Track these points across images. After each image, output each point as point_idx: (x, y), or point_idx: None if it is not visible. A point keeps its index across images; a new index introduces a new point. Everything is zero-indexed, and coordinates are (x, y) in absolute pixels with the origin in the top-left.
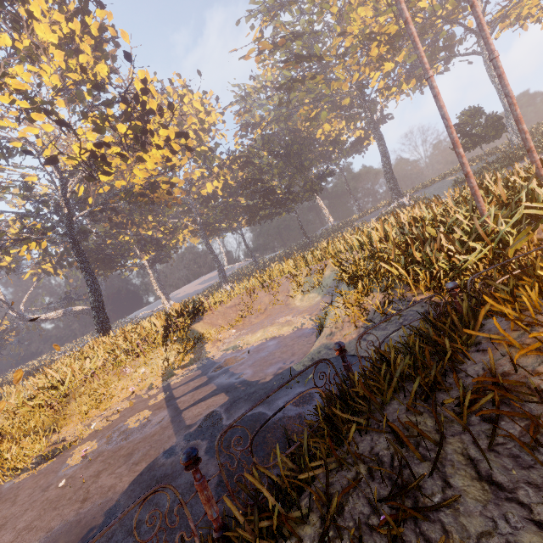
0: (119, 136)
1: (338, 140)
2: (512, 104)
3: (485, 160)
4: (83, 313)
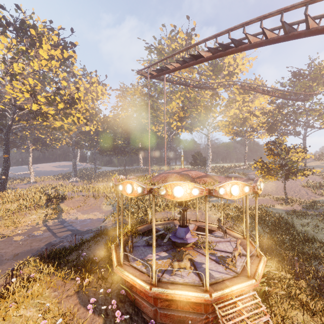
0: (57, 109)
1: (156, 134)
2: None
3: None
4: None
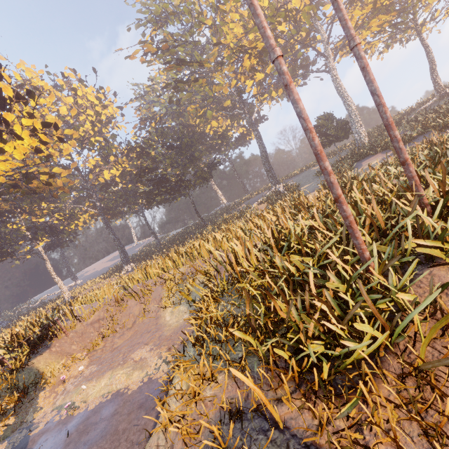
0: None
1: (224, 135)
2: (380, 105)
3: (339, 155)
4: None
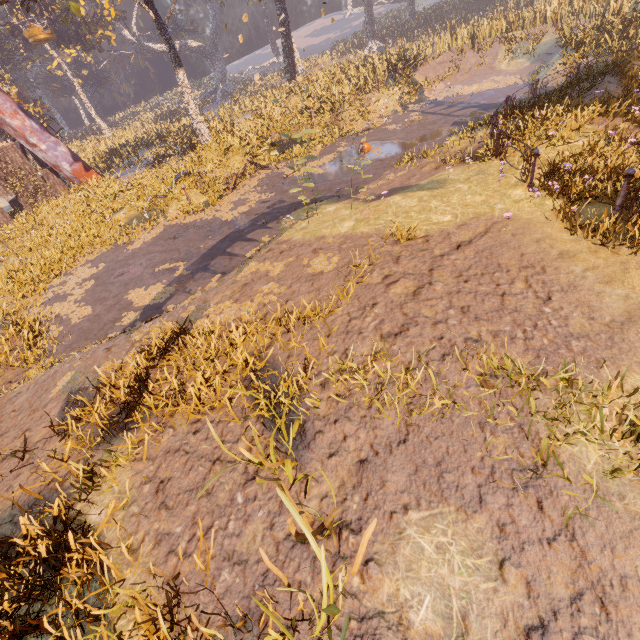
0: None
1: None
2: None
3: None
4: (198, 52)
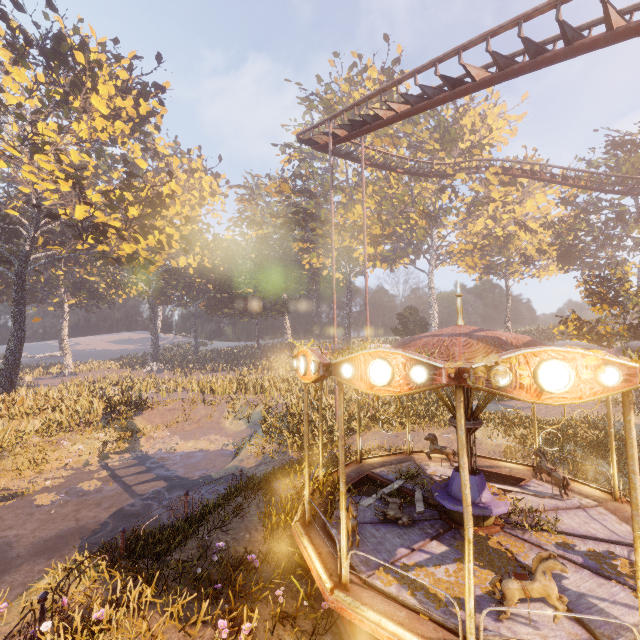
0: (128, 217)
1: (319, 273)
2: None
3: None
4: None
